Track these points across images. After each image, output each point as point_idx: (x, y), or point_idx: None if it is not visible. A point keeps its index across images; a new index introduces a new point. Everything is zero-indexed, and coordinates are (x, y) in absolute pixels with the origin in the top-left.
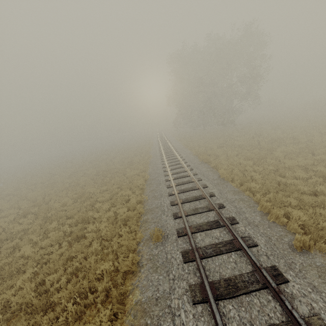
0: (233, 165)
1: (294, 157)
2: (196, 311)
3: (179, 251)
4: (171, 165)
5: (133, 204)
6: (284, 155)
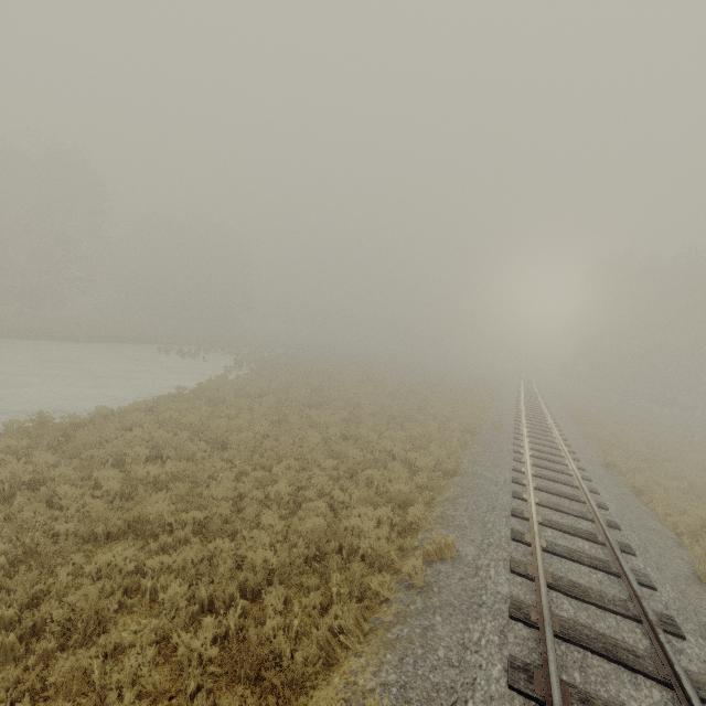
0: (615, 437)
1: None
2: (514, 446)
3: (512, 436)
4: (529, 408)
5: (474, 412)
6: None
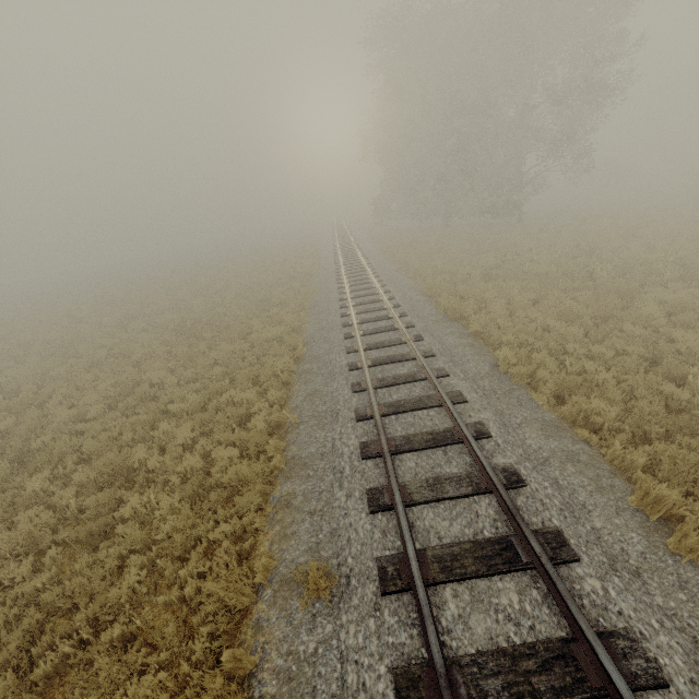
0: (530, 333)
1: (697, 322)
2: None
3: (386, 664)
4: (366, 321)
5: (256, 435)
6: (665, 314)
